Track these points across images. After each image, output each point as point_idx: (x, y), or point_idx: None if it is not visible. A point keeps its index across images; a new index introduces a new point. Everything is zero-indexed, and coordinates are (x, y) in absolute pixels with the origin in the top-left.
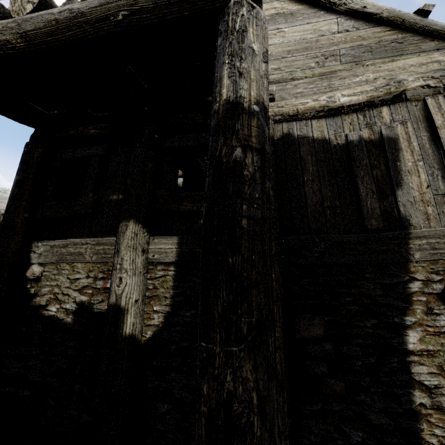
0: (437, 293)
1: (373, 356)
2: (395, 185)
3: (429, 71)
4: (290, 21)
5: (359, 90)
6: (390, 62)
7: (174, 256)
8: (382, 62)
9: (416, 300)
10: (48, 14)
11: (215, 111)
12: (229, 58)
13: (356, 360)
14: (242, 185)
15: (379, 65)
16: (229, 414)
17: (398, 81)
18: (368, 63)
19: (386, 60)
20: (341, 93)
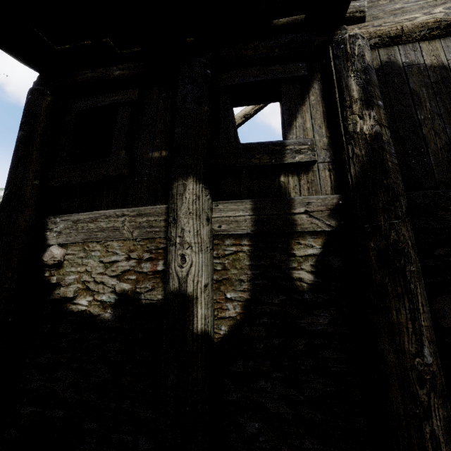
0: None
1: None
2: None
3: None
4: None
5: None
6: None
7: (250, 226)
8: None
9: None
10: None
11: None
12: None
13: None
14: None
15: None
16: None
17: None
18: None
19: None
20: None
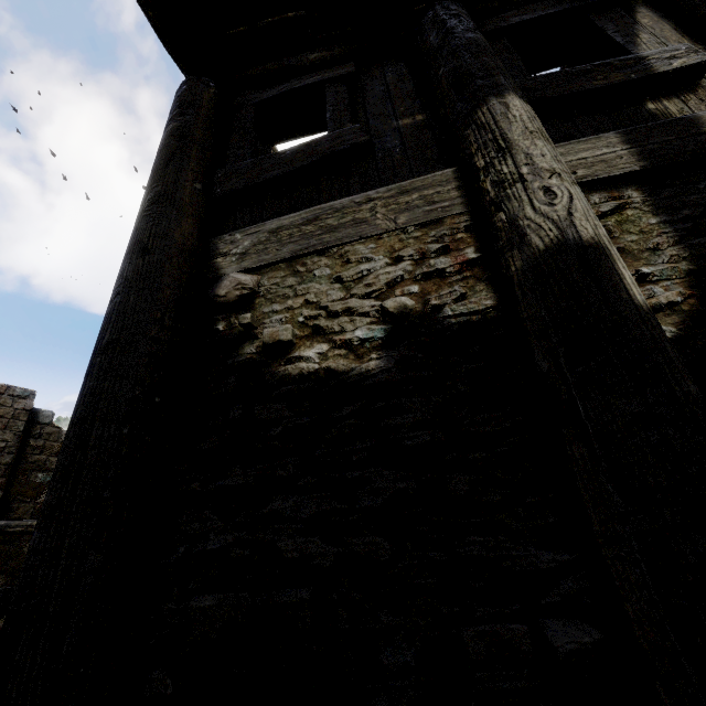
0: None
1: None
2: None
3: None
4: None
5: None
6: None
7: (634, 161)
8: None
9: None
10: None
11: None
12: None
13: None
14: None
15: None
16: None
17: None
18: None
19: None
20: None
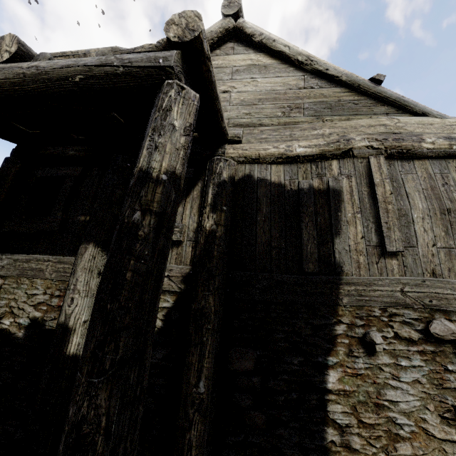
0: (359, 337)
1: (296, 392)
2: (335, 233)
3: (376, 133)
4: (264, 72)
5: (313, 143)
6: (344, 121)
7: None
8: (339, 119)
9: (339, 342)
10: (18, 68)
11: (134, 175)
12: (151, 132)
13: (280, 395)
14: (134, 243)
15: (335, 121)
16: (79, 434)
17: (347, 139)
18: (327, 118)
19: (342, 117)
20: (298, 144)
